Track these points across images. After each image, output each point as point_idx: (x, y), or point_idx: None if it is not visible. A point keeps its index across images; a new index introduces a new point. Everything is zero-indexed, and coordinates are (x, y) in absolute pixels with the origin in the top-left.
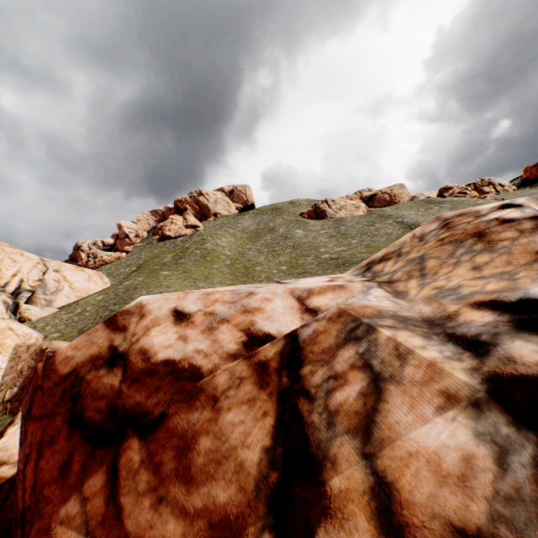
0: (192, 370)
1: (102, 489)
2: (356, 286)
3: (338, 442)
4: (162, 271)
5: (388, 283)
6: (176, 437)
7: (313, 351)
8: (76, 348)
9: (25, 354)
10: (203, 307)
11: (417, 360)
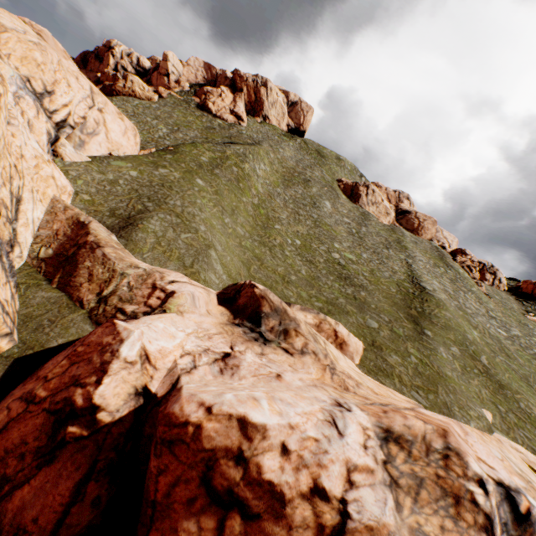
0: (280, 494)
1: (213, 530)
2: (379, 475)
3: None
4: (198, 178)
5: (395, 484)
6: (264, 534)
7: None
8: (217, 432)
9: (62, 214)
10: (298, 448)
11: None
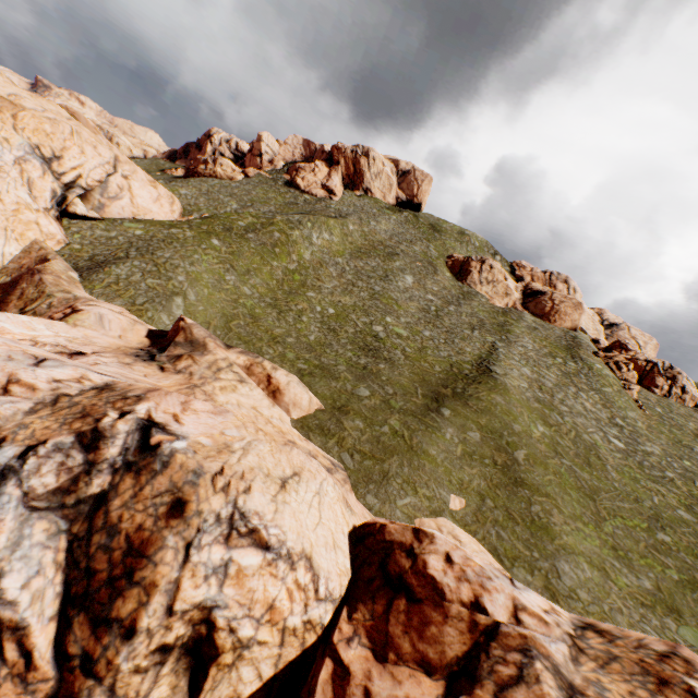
0: None
1: None
2: (41, 394)
3: None
4: (215, 238)
5: (54, 405)
6: None
7: None
8: None
9: (35, 253)
10: None
11: None
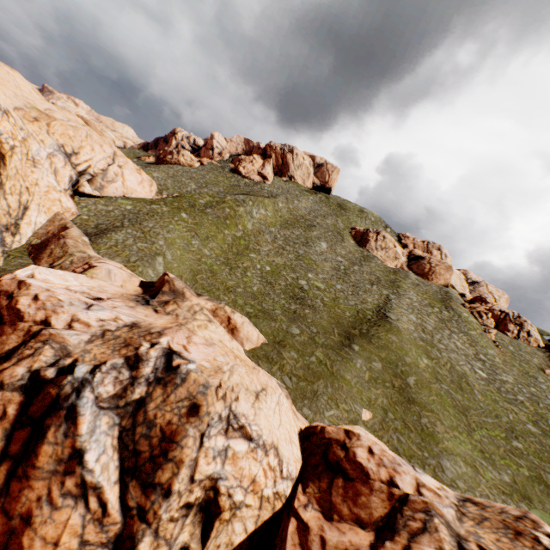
0: (23, 317)
1: None
2: (94, 329)
3: (16, 358)
4: (184, 213)
5: (102, 337)
6: (3, 331)
7: (39, 338)
8: (7, 283)
9: (58, 222)
10: (45, 300)
11: (40, 357)
